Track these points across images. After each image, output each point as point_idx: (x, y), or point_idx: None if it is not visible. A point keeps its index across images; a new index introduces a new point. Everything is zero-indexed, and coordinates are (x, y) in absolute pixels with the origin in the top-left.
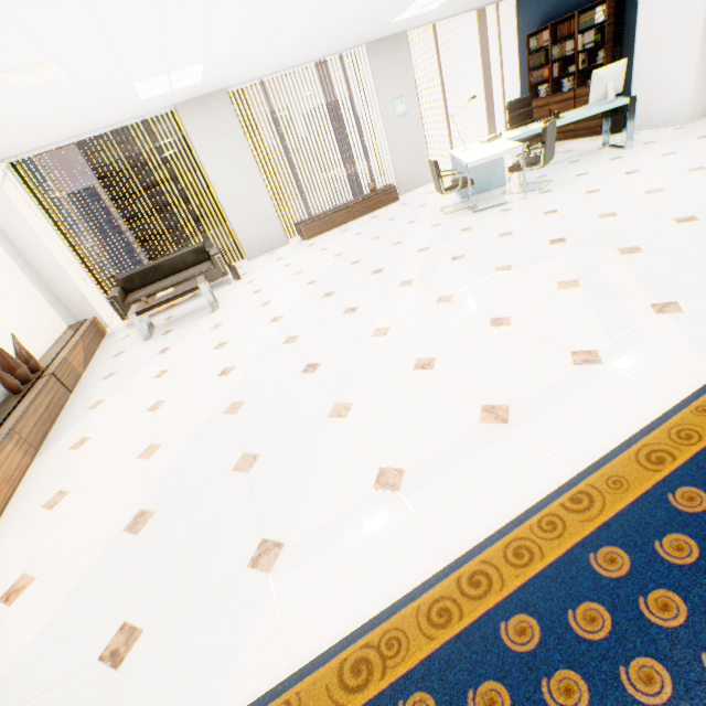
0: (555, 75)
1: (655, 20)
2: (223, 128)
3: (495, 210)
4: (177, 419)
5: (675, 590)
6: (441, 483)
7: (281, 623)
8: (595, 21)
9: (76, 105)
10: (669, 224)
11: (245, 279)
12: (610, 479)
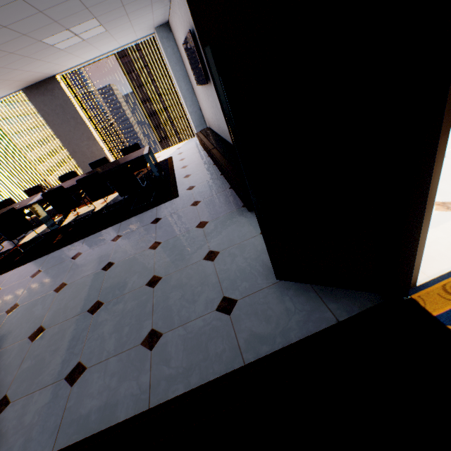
0: None
1: None
2: None
3: None
4: None
5: None
6: None
7: None
8: None
9: None
10: None
11: None
12: None
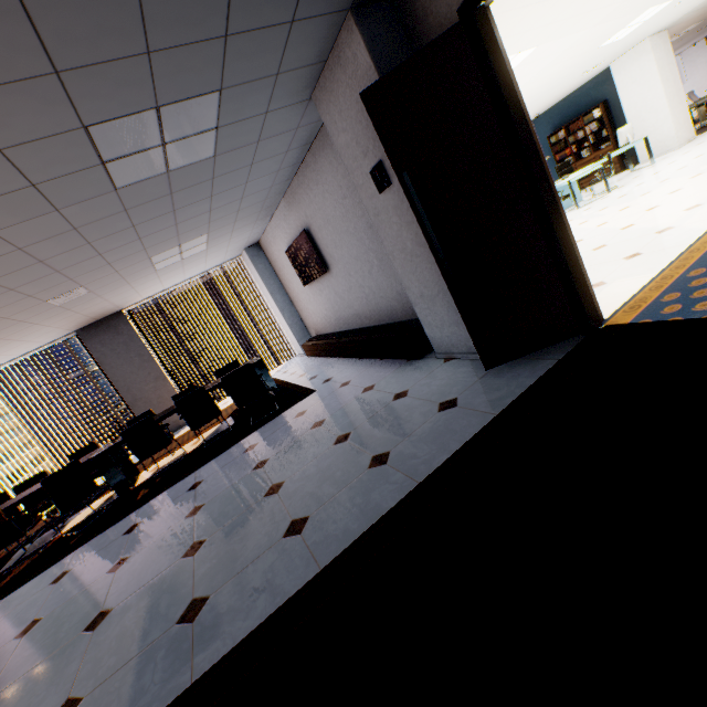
0: (574, 151)
1: (635, 106)
2: None
3: (595, 202)
4: None
5: None
6: None
7: (702, 220)
8: (594, 117)
9: None
10: None
11: None
12: None
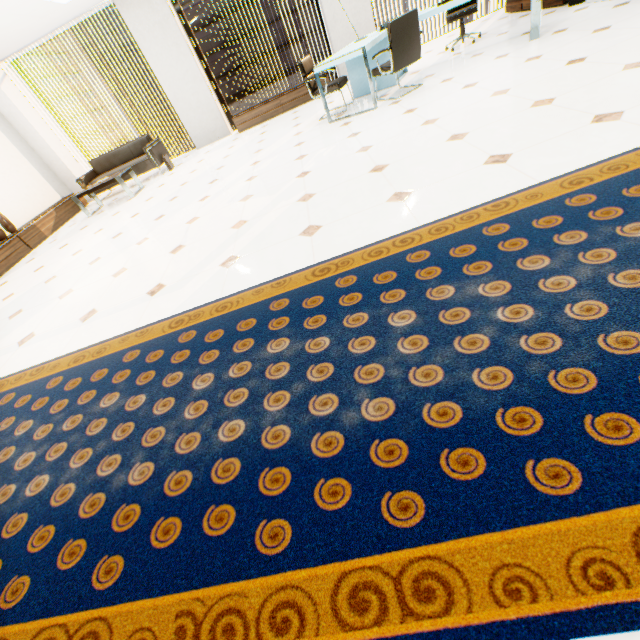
0: None
1: None
2: (156, 18)
3: (343, 122)
4: (33, 280)
5: (1, 415)
6: (31, 347)
7: None
8: None
9: (3, 21)
10: (364, 172)
11: (173, 171)
12: (57, 364)
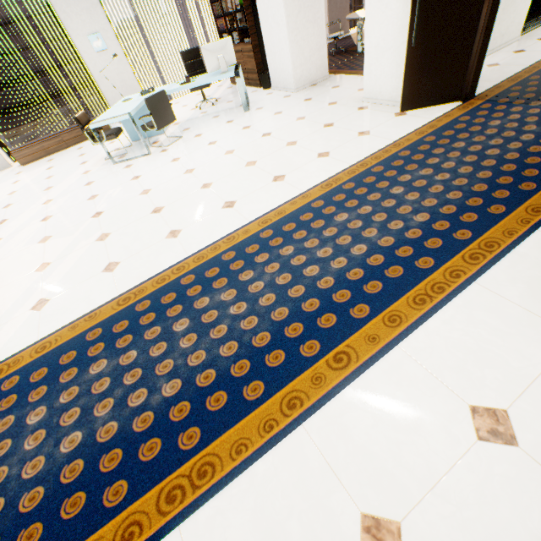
0: (229, 27)
1: None
2: None
3: (125, 164)
4: None
5: None
6: None
7: None
8: None
9: None
10: (147, 213)
11: None
12: None
